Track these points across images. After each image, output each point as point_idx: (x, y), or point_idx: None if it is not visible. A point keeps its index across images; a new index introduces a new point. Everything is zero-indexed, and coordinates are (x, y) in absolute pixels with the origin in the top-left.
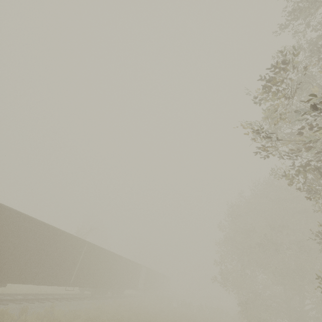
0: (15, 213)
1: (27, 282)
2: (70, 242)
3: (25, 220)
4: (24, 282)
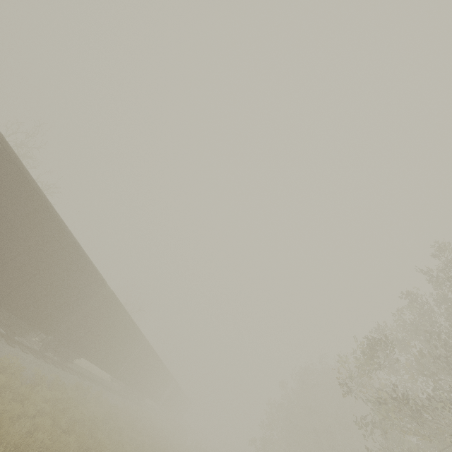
0: (117, 302)
1: (95, 362)
2: (135, 336)
3: (120, 309)
4: (93, 361)
